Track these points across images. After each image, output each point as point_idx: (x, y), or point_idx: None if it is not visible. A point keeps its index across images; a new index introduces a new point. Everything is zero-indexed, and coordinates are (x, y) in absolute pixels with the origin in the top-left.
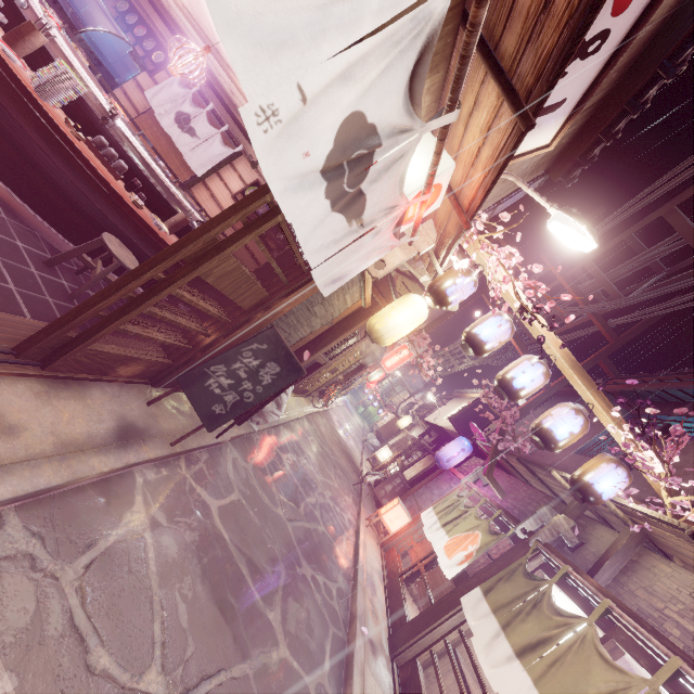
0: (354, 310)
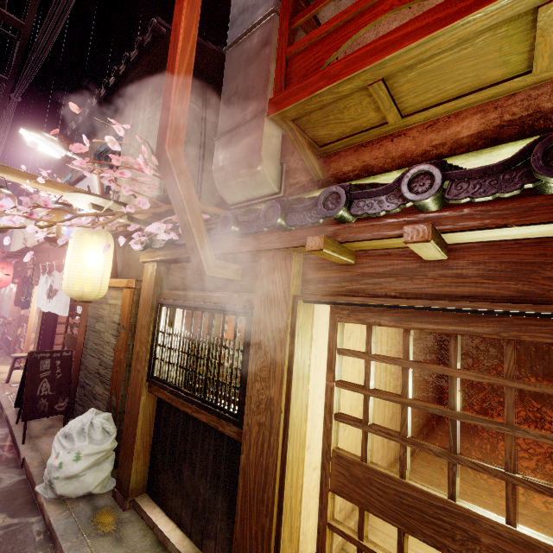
0: (133, 300)
